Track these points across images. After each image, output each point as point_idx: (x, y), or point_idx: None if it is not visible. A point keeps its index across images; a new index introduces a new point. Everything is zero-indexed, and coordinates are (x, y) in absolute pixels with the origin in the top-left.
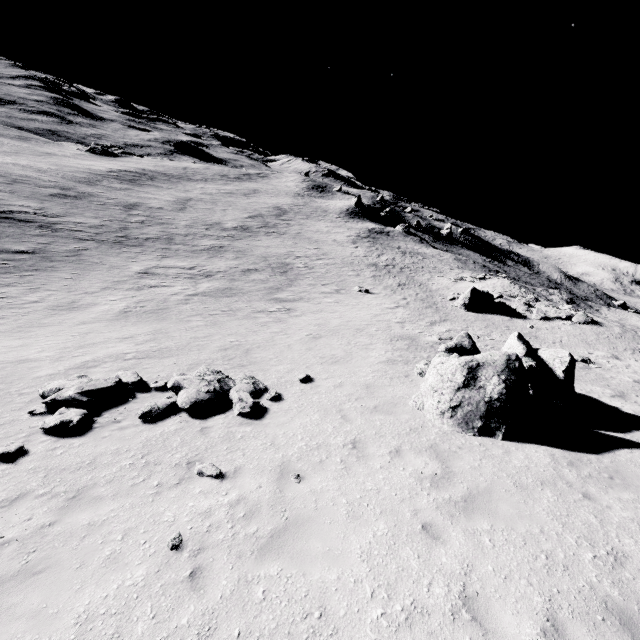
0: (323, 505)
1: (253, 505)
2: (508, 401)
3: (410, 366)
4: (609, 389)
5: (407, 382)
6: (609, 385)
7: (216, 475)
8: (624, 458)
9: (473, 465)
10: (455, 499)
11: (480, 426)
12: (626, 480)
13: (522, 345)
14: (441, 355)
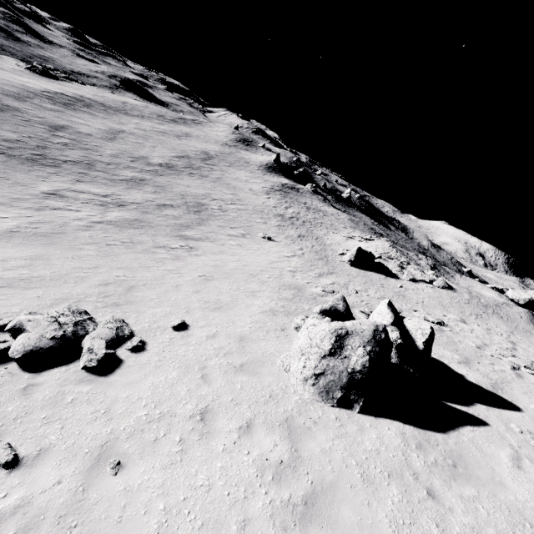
0: (131, 514)
1: (34, 516)
2: (369, 374)
3: (289, 318)
4: (457, 354)
5: (282, 337)
6: (457, 350)
7: (5, 463)
8: (467, 438)
9: (324, 447)
10: (295, 500)
11: (340, 397)
12: (468, 469)
13: (391, 313)
14: (315, 317)
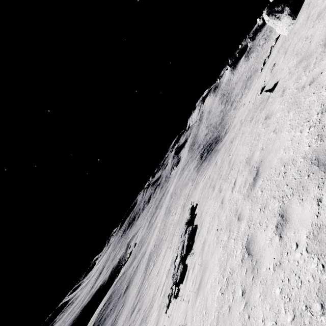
0: None
1: None
2: None
3: None
4: None
5: None
6: None
7: None
8: None
9: None
10: None
11: None
12: None
13: None
14: None
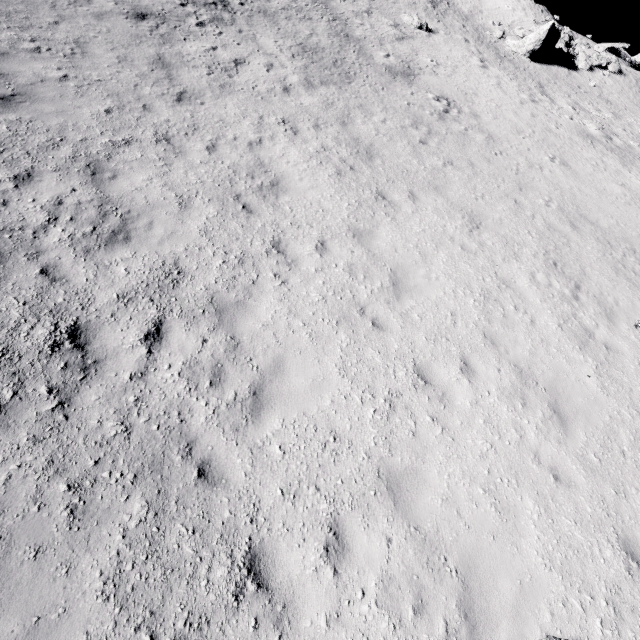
0: None
1: None
2: None
3: None
4: None
5: None
6: None
7: None
8: None
9: None
10: None
11: None
12: None
13: None
14: None
